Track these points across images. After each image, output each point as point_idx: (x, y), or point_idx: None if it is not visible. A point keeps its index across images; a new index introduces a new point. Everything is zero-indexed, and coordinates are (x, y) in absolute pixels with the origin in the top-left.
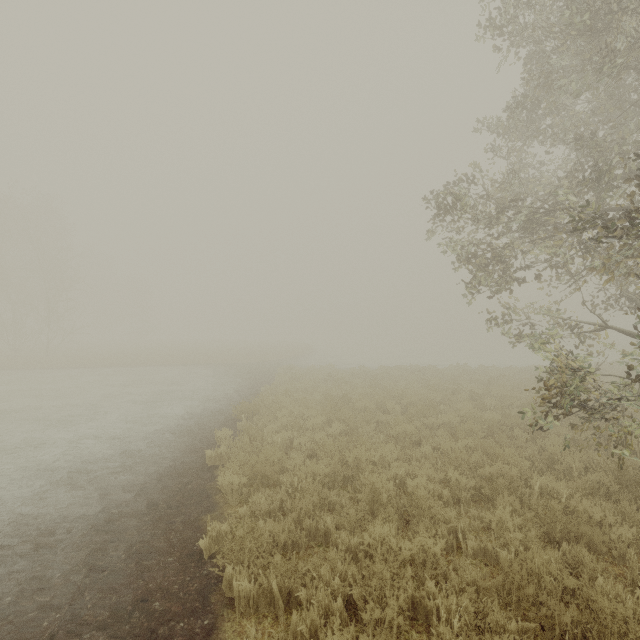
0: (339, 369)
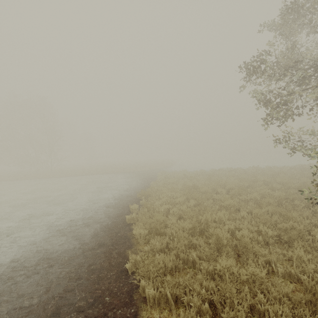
0: (189, 172)
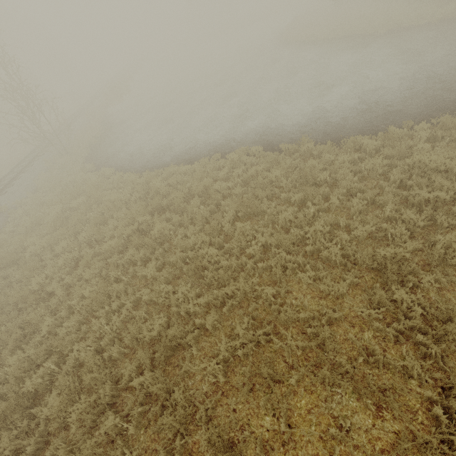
0: None
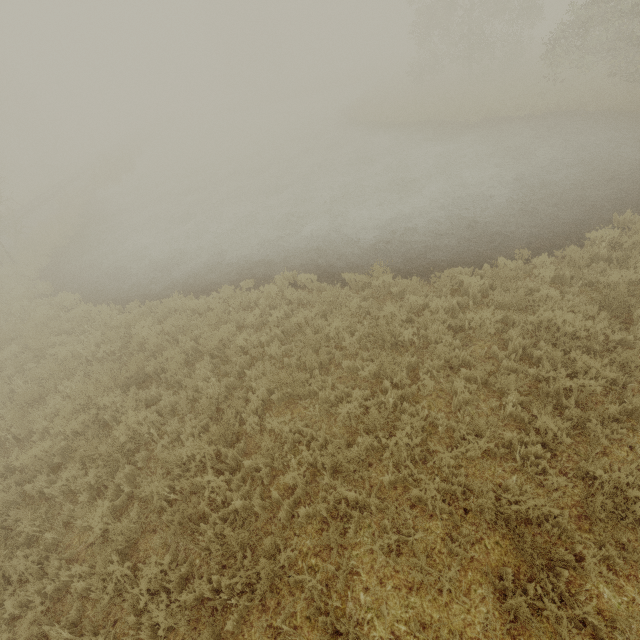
0: None
